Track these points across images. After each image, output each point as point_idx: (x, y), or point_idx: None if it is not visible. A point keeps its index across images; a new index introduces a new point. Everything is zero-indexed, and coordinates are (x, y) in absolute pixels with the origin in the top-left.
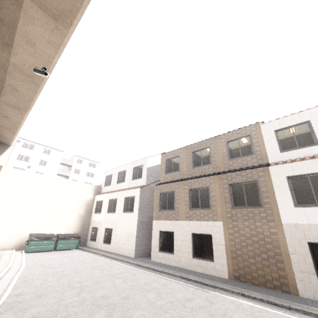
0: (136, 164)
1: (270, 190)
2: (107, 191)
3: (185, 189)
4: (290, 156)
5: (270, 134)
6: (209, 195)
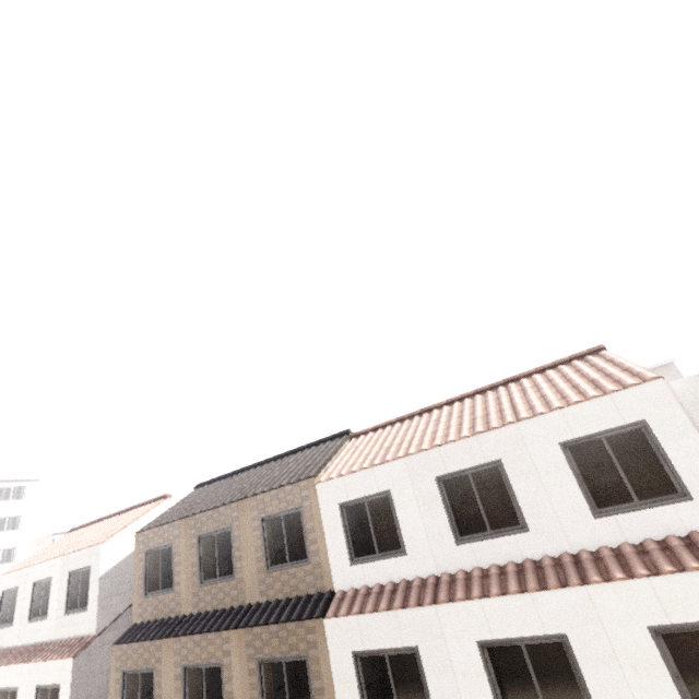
0: (75, 563)
1: (328, 687)
2: (2, 646)
3: (175, 666)
4: (367, 578)
5: (332, 512)
6: (223, 691)
